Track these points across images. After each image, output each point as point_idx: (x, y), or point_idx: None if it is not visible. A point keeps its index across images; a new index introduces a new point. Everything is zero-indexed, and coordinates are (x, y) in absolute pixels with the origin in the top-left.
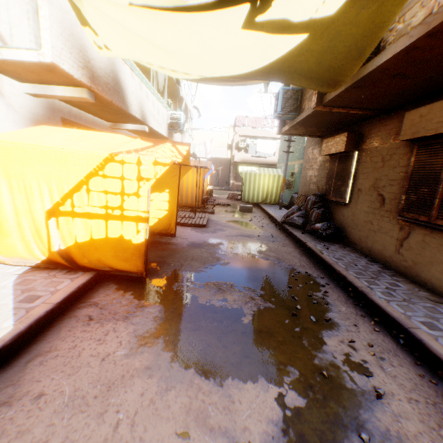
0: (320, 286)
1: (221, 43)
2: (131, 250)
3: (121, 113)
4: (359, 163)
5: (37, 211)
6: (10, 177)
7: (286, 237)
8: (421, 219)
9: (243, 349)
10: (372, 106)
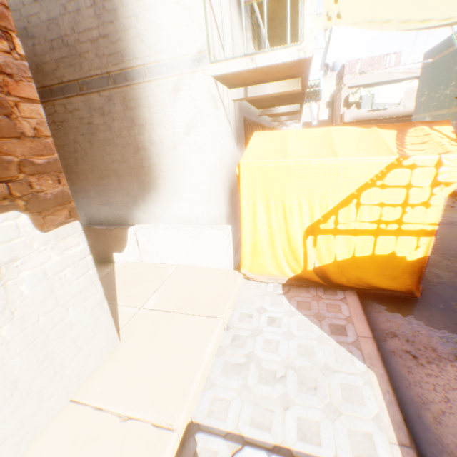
0: None
1: None
2: (401, 268)
3: (293, 97)
4: None
5: (294, 231)
6: (267, 198)
7: None
8: None
9: None
10: None
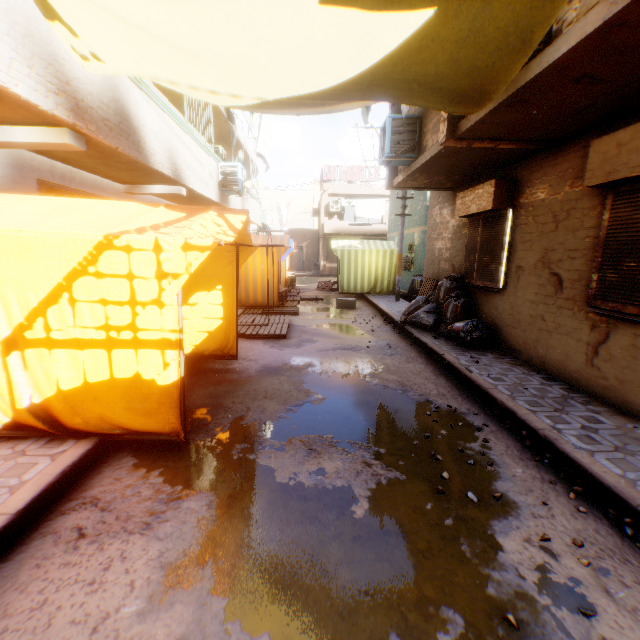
0: (474, 431)
1: (286, 34)
2: (156, 398)
3: (138, 169)
4: (516, 225)
5: None
6: None
7: (410, 346)
8: (629, 312)
9: (358, 575)
10: (534, 135)
